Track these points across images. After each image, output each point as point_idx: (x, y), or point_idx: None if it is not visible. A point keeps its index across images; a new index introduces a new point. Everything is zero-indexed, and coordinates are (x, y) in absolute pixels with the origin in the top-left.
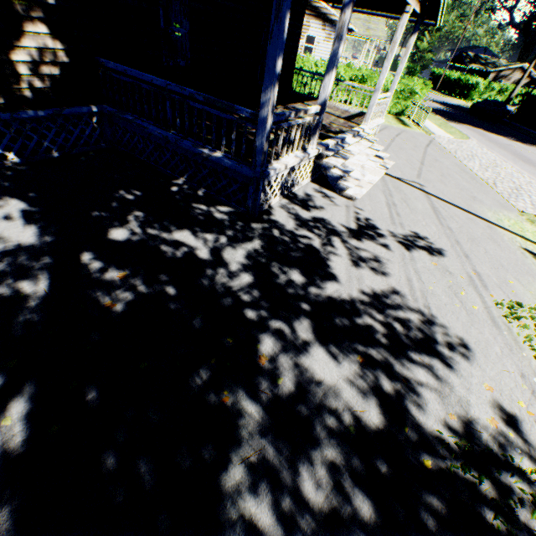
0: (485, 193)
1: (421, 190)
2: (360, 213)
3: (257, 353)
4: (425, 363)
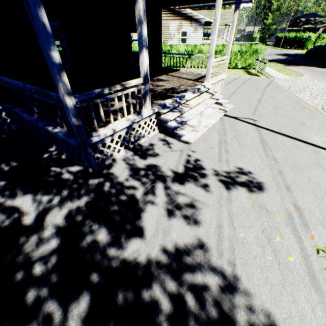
0: (313, 118)
1: (254, 125)
2: (191, 155)
3: None
4: None
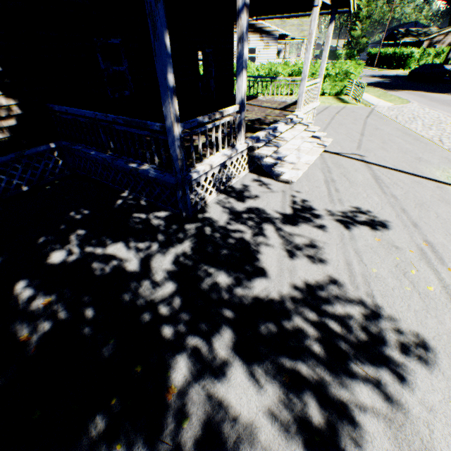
0: (431, 152)
1: (361, 161)
2: (297, 196)
3: (165, 383)
4: (370, 375)
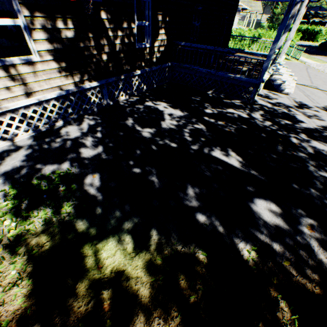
0: None
1: (317, 89)
2: (295, 100)
3: (292, 142)
4: None
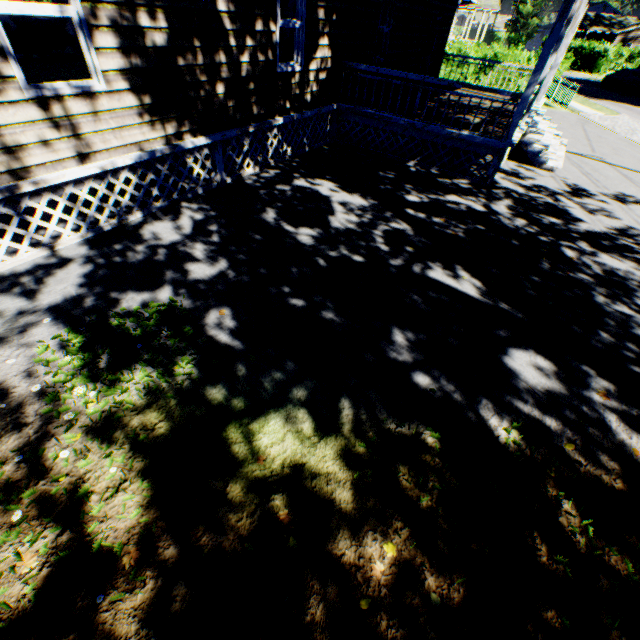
0: None
1: (603, 162)
2: (566, 181)
3: (565, 256)
4: None
